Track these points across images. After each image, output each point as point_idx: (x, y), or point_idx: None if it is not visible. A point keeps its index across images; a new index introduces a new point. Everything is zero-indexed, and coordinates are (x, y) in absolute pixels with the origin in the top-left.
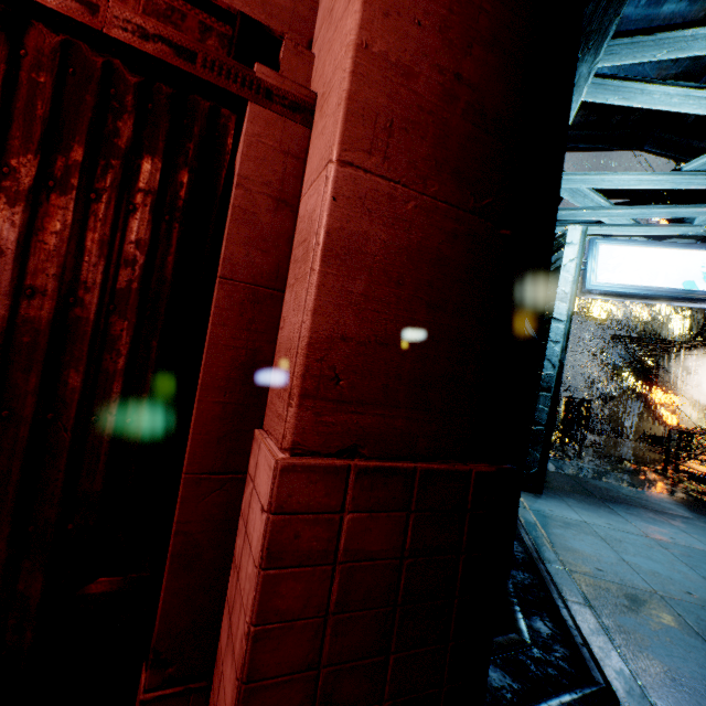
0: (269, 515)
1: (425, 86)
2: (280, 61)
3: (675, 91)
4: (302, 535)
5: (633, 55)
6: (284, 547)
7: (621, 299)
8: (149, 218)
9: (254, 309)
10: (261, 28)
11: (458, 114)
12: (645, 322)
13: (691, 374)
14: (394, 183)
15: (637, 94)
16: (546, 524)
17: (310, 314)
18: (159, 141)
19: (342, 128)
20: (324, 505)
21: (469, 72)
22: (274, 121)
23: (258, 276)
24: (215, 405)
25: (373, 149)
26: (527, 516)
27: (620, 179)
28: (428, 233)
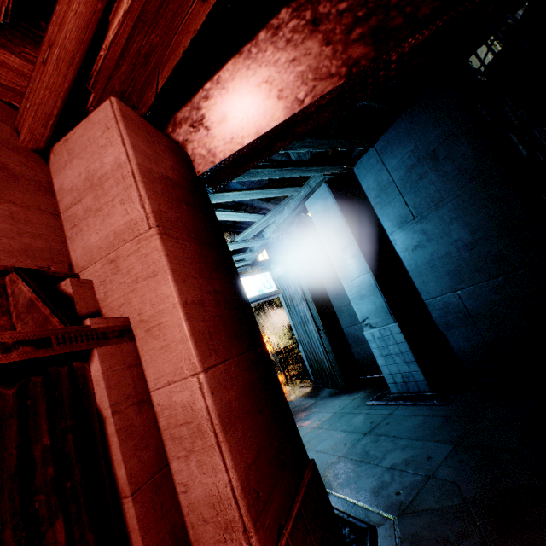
0: None
1: (210, 304)
2: (71, 294)
3: (222, 213)
4: None
5: None
6: None
7: None
8: (55, 499)
9: (159, 496)
10: (37, 272)
11: (223, 308)
12: None
13: (266, 321)
14: (224, 362)
15: None
16: None
17: (234, 470)
18: (42, 425)
19: (197, 351)
20: None
21: (217, 286)
22: (114, 351)
23: (151, 468)
24: None
25: (211, 352)
26: None
27: None
28: (243, 375)
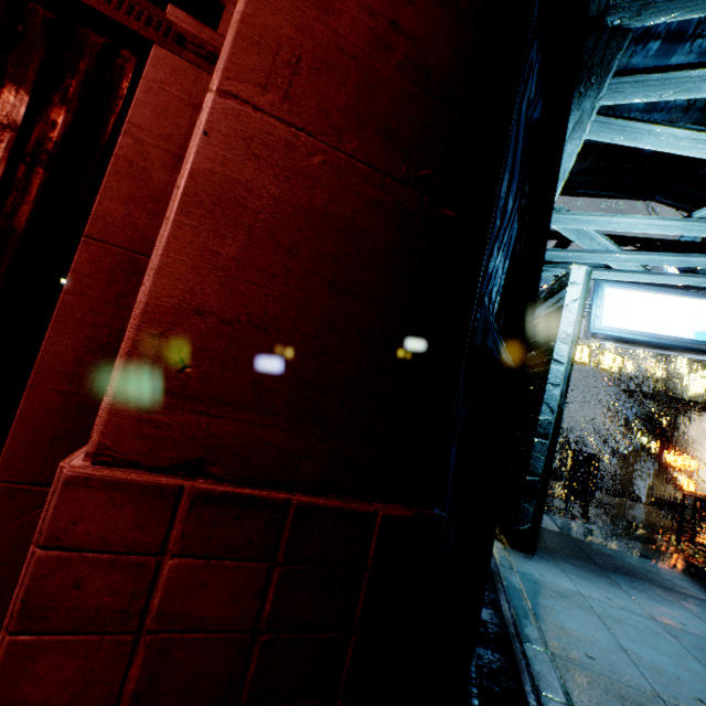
0: (35, 549)
1: (349, 27)
2: (220, 24)
3: (683, 133)
4: (88, 584)
5: (639, 94)
6: (52, 601)
7: (628, 346)
8: (3, 157)
9: (128, 280)
10: None
11: (392, 66)
12: (660, 379)
13: None
14: (296, 130)
15: (643, 135)
16: (533, 591)
17: (152, 274)
18: (29, 71)
19: (228, 53)
20: (133, 542)
21: (410, 22)
22: (184, 70)
23: (140, 242)
24: (55, 394)
25: (270, 84)
26: (513, 580)
27: (627, 222)
28: (340, 197)
